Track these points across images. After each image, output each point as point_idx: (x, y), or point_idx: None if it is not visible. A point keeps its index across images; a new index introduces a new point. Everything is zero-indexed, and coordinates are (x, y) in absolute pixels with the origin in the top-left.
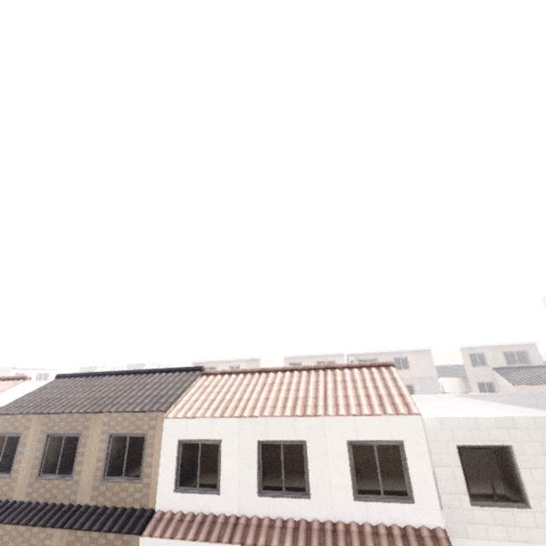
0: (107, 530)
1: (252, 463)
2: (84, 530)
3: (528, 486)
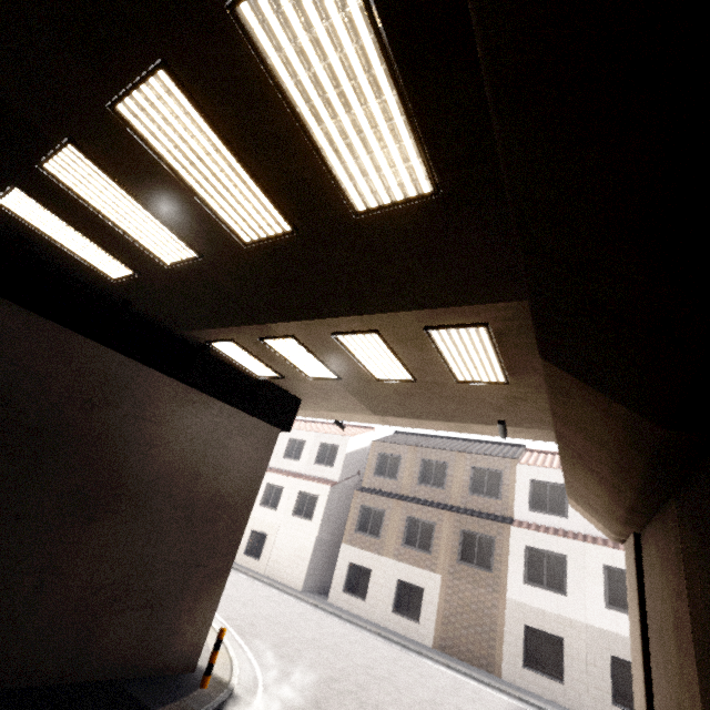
0: (484, 518)
1: None
2: (467, 515)
3: None
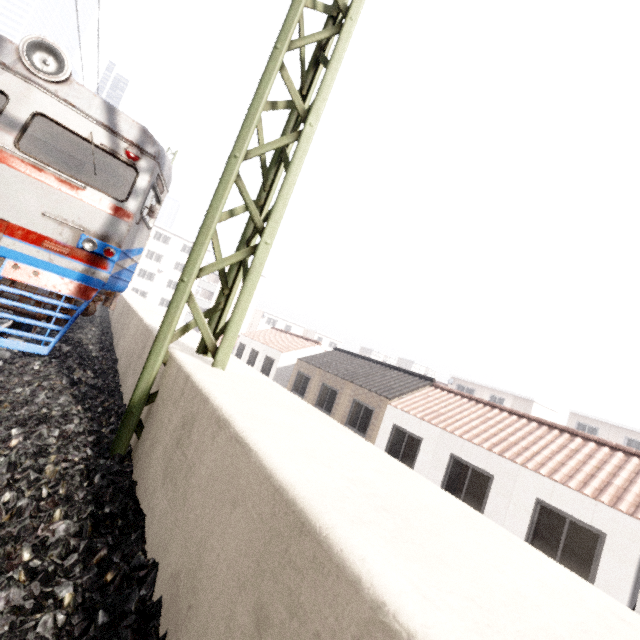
0: None
1: (441, 468)
2: None
3: None
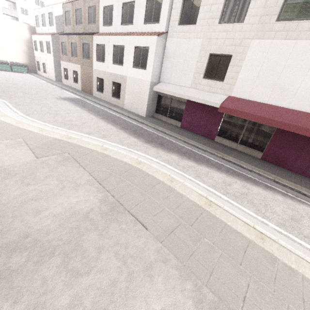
0: (87, 34)
1: (120, 13)
2: (83, 35)
3: (199, 15)
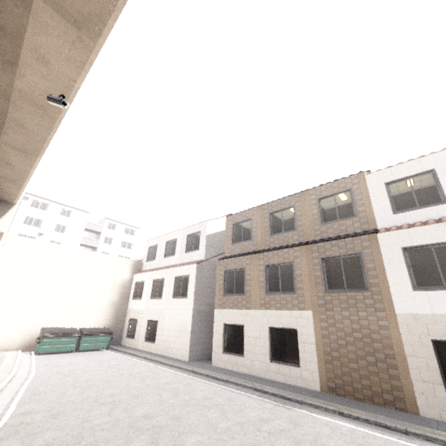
0: (343, 237)
1: None
2: (324, 241)
3: None
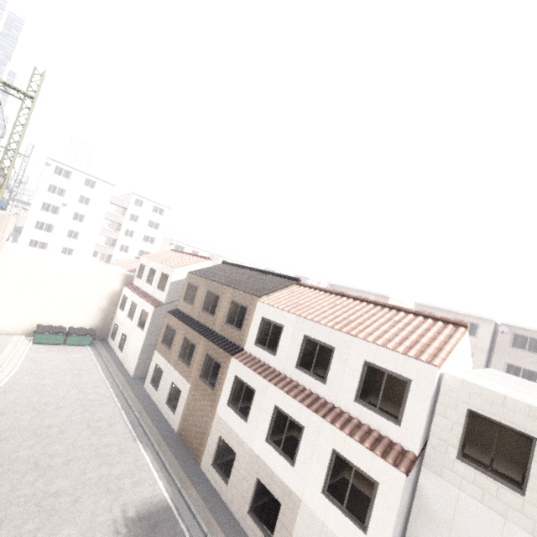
0: (220, 347)
1: (297, 347)
2: (212, 342)
3: (533, 479)
